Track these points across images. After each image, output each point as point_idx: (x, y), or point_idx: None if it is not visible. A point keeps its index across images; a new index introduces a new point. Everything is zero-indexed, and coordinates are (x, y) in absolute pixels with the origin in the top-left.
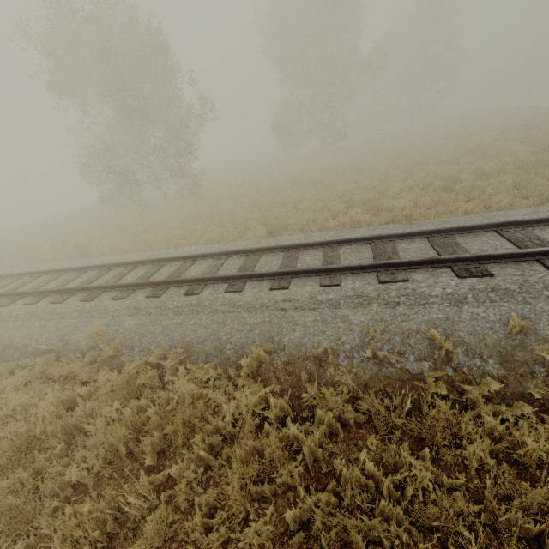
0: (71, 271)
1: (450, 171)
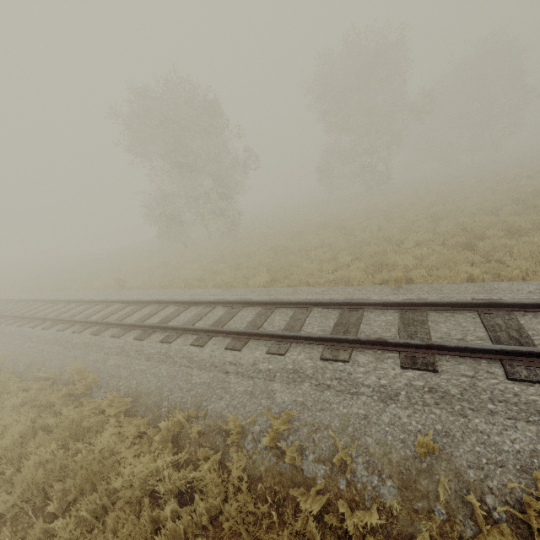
0: (102, 303)
1: (480, 223)
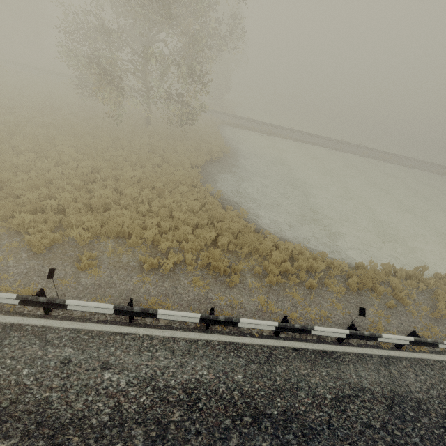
0: None
1: None
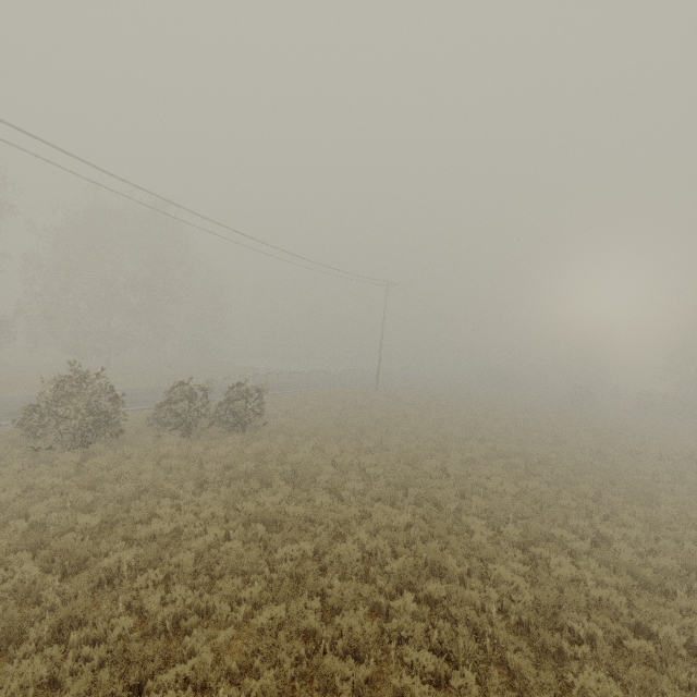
0: None
1: None
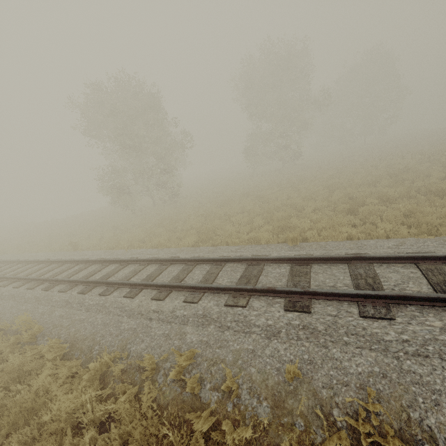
0: (56, 262)
1: (362, 193)
